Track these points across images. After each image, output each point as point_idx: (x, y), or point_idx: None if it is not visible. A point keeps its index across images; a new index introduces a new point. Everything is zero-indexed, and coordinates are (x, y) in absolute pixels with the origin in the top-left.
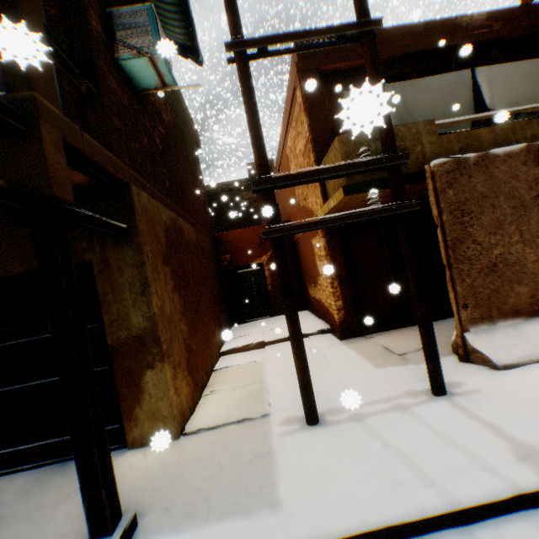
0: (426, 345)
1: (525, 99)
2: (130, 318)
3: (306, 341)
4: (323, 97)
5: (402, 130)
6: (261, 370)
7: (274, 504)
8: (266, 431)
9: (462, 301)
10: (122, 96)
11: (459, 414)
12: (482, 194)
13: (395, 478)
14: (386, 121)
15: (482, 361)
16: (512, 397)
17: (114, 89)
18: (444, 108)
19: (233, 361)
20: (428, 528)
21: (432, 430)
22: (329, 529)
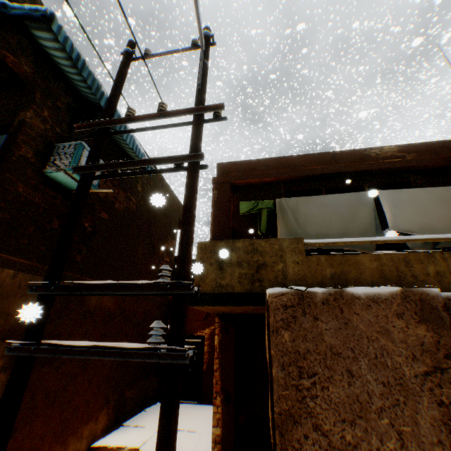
0: None
1: (445, 225)
2: None
3: None
4: (230, 203)
5: (264, 245)
6: None
7: None
8: None
9: None
10: (33, 195)
11: None
12: (334, 348)
13: None
14: (182, 243)
15: None
16: None
17: (20, 191)
18: (340, 224)
19: None
20: None
21: None
22: None
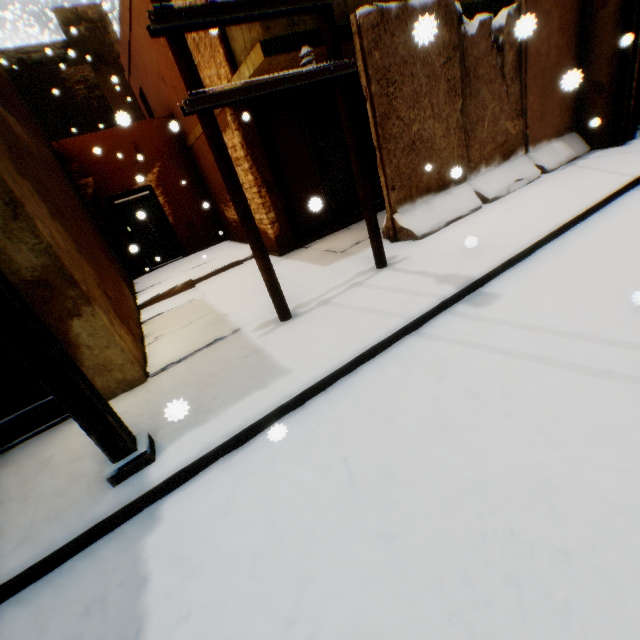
0: (371, 225)
1: None
2: (13, 257)
3: (242, 267)
4: None
5: None
6: (205, 304)
7: (282, 373)
8: (244, 340)
9: (392, 184)
10: None
11: (400, 274)
12: (404, 60)
13: (368, 323)
14: None
15: (408, 237)
16: (431, 253)
17: None
18: None
19: (163, 308)
20: (395, 340)
21: (384, 289)
22: (333, 365)
